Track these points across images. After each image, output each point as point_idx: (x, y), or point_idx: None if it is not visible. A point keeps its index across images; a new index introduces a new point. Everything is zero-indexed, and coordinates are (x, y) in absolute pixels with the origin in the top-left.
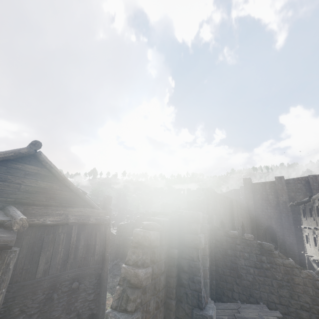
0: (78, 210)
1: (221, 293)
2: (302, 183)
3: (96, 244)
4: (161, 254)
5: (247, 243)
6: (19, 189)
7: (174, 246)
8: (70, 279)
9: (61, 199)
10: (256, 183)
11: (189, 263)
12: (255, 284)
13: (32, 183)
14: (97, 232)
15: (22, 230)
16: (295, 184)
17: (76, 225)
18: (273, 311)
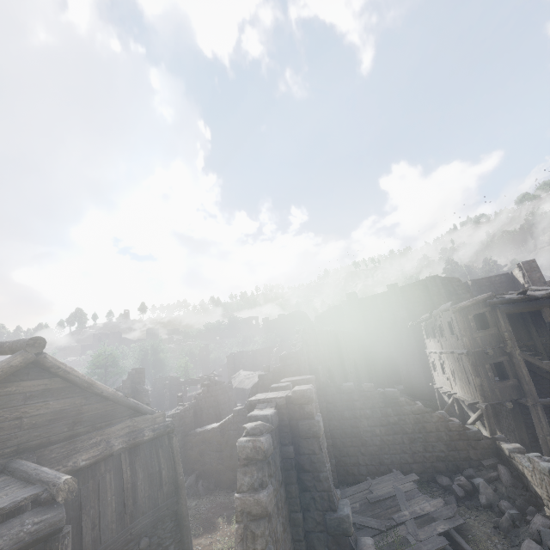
0: (122, 426)
1: (344, 473)
2: (420, 289)
3: (161, 469)
4: (275, 461)
5: (367, 396)
6: (21, 427)
7: (288, 442)
8: (134, 538)
9: (92, 419)
10: (365, 297)
11: (310, 459)
12: (384, 448)
13: (39, 409)
14: (158, 449)
15: (71, 497)
16: (412, 292)
17: (125, 451)
18: (408, 475)
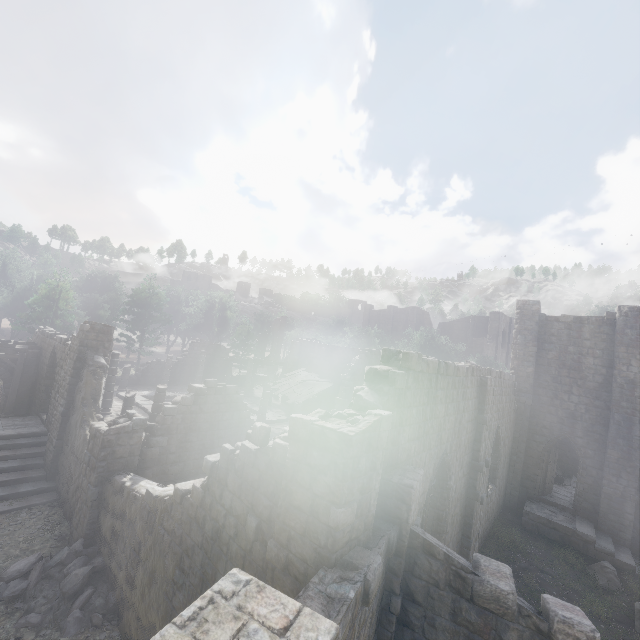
0: None
1: None
2: None
3: None
4: None
5: None
6: None
7: None
8: None
9: None
10: (556, 317)
11: None
12: None
13: None
14: None
15: None
16: None
17: None
18: None
